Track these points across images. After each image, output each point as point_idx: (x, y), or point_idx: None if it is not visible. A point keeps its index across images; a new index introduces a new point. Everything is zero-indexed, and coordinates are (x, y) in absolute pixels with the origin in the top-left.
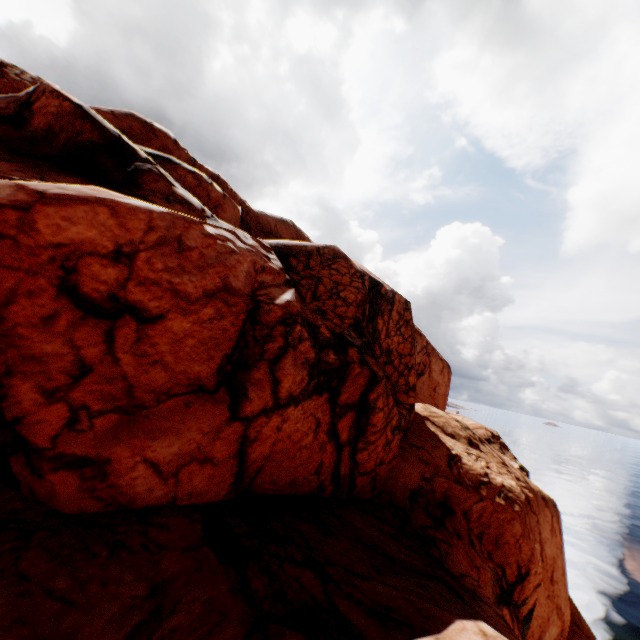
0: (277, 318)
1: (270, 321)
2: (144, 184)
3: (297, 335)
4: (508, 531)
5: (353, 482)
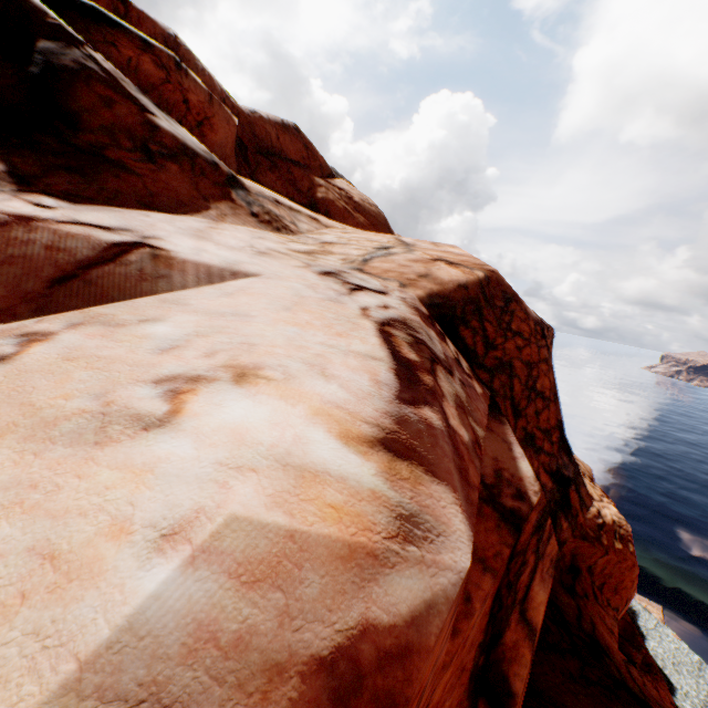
0: (531, 528)
1: (524, 540)
2: (83, 112)
3: (546, 534)
4: (627, 577)
5: None
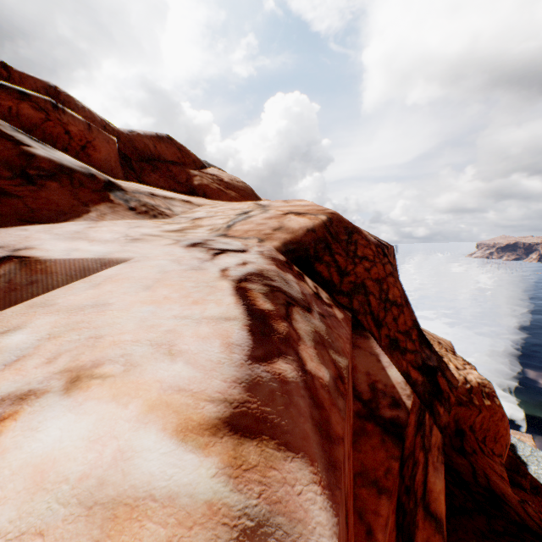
0: (413, 429)
1: (409, 443)
2: None
3: (427, 428)
4: (501, 427)
5: None
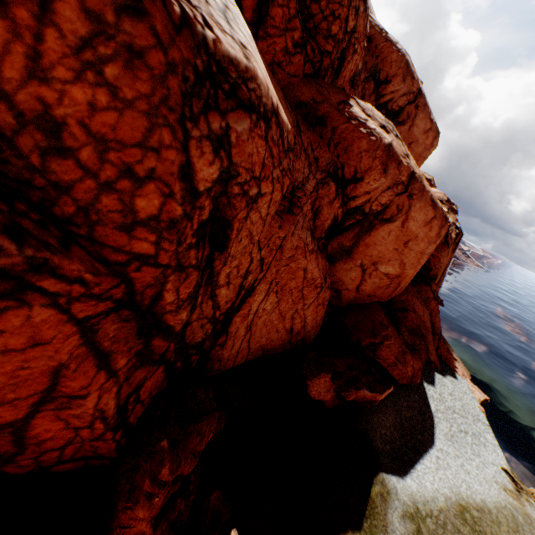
0: None
1: None
2: None
3: None
4: (356, 145)
5: None
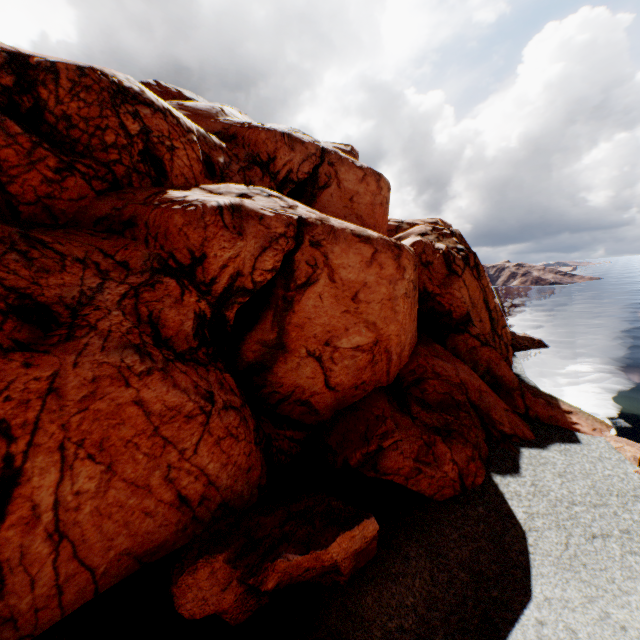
0: None
1: None
2: None
3: None
4: (172, 225)
5: (16, 210)
